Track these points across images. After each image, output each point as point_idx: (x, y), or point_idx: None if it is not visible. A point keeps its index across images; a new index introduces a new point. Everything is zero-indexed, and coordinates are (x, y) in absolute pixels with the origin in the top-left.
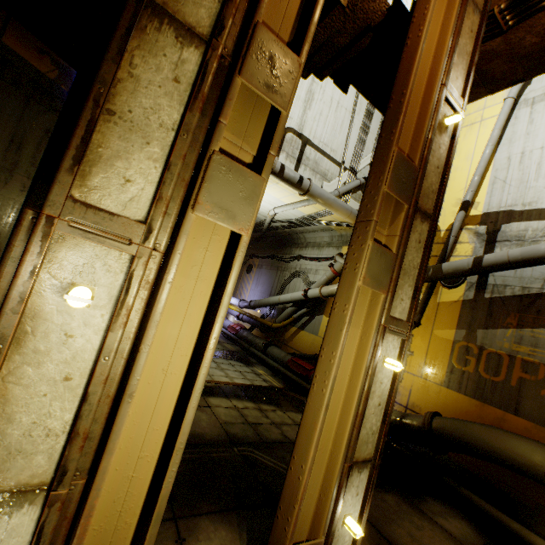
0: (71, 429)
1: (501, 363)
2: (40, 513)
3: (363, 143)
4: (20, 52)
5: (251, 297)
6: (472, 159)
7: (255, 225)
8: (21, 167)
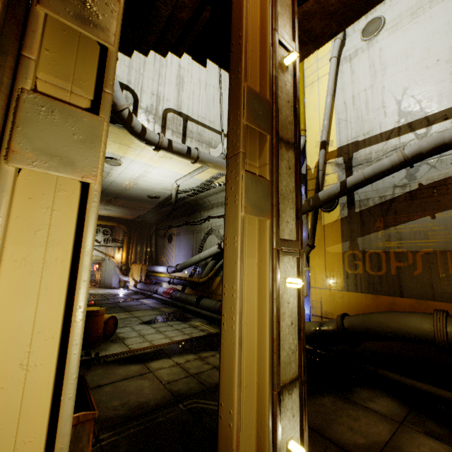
0: None
1: (380, 259)
2: None
3: None
4: None
5: (177, 262)
6: (319, 109)
7: (164, 200)
8: None
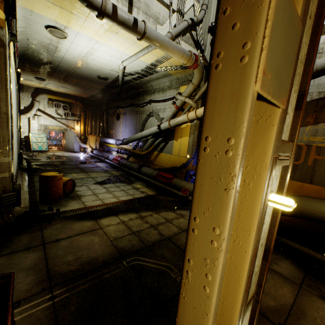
0: None
1: (301, 151)
2: None
3: None
4: None
5: (124, 136)
6: None
7: (112, 81)
8: None
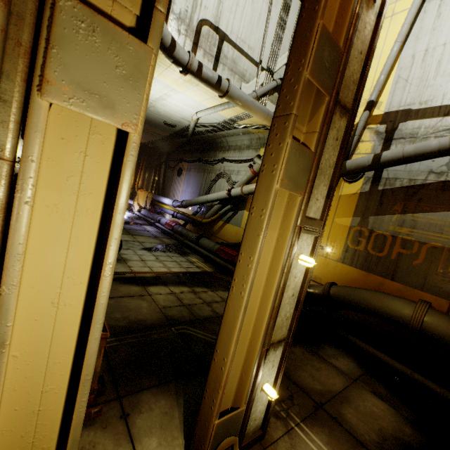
0: None
1: (385, 242)
2: None
3: (279, 40)
4: None
5: (183, 197)
6: (380, 58)
7: (180, 130)
8: None
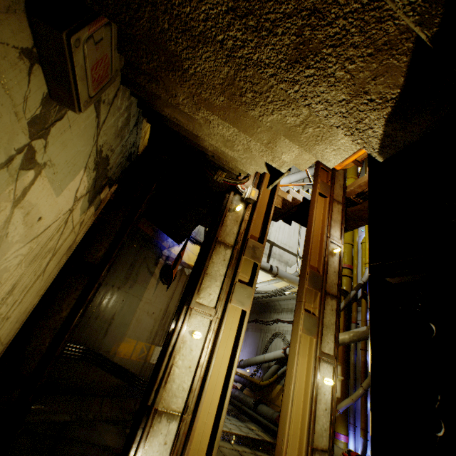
0: (189, 389)
1: None
2: (178, 426)
3: None
4: (142, 228)
5: (240, 357)
6: None
7: None
8: (132, 276)
